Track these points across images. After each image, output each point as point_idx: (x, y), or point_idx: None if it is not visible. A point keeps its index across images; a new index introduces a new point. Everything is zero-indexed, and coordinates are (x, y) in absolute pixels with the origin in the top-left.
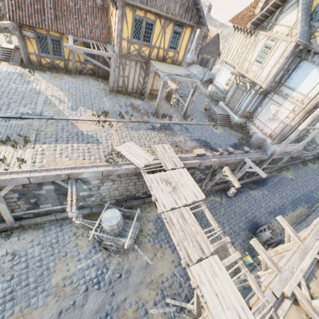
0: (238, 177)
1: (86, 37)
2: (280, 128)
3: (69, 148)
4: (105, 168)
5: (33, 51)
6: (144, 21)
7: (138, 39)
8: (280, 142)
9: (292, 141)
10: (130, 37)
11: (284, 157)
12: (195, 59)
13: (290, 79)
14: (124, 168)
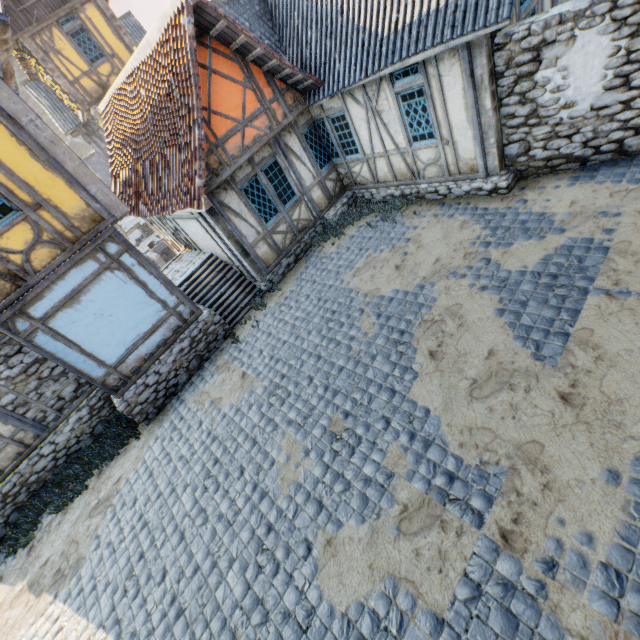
0: None
1: None
2: None
3: None
4: None
5: None
6: None
7: None
8: None
9: None
10: None
11: None
12: None
13: None
14: None
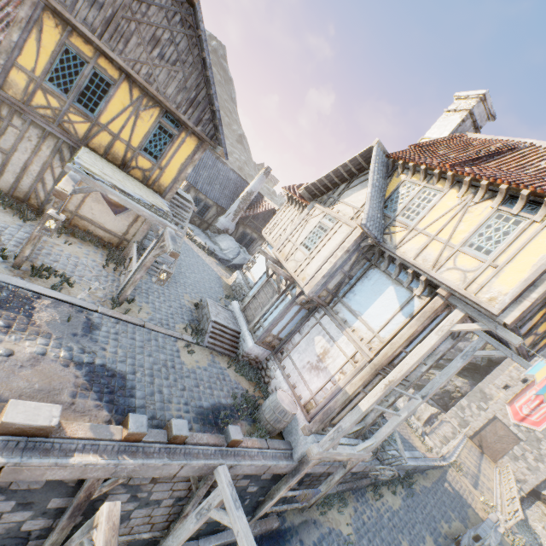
0: (187, 534)
1: None
2: (328, 394)
3: None
4: None
5: None
6: (89, 66)
7: (63, 90)
8: (326, 431)
9: (353, 432)
10: (42, 74)
11: (334, 471)
12: (231, 227)
13: (353, 293)
14: None
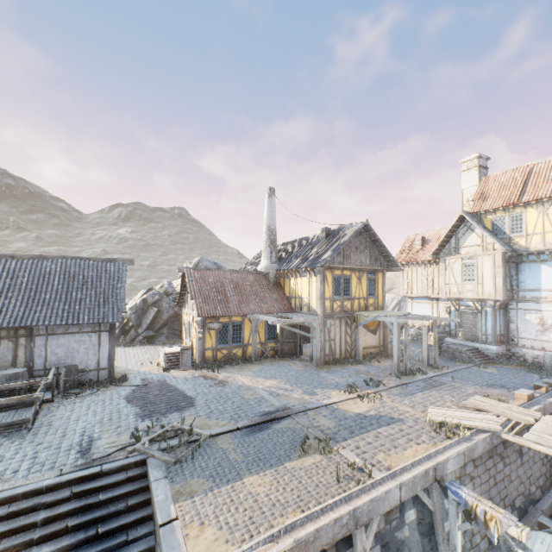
0: None
1: (270, 312)
2: None
3: (380, 436)
4: (460, 445)
5: (210, 344)
6: (342, 278)
7: (338, 295)
8: None
9: None
10: (332, 295)
11: None
12: None
13: (522, 282)
14: (481, 438)
